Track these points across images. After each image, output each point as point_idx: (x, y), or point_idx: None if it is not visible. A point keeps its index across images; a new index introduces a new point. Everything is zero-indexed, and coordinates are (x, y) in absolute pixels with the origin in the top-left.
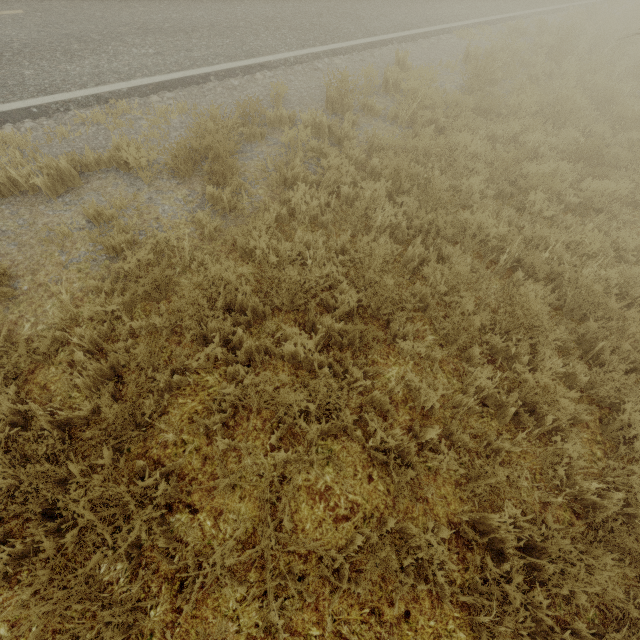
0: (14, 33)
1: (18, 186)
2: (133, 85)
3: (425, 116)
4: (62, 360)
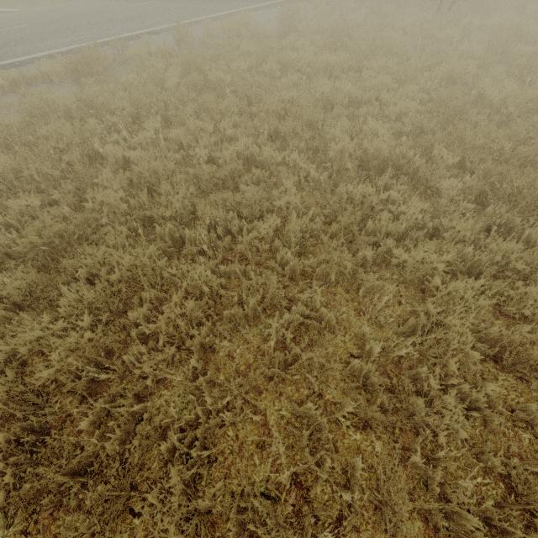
0: (18, 34)
1: None
2: (70, 48)
3: (235, 41)
4: None
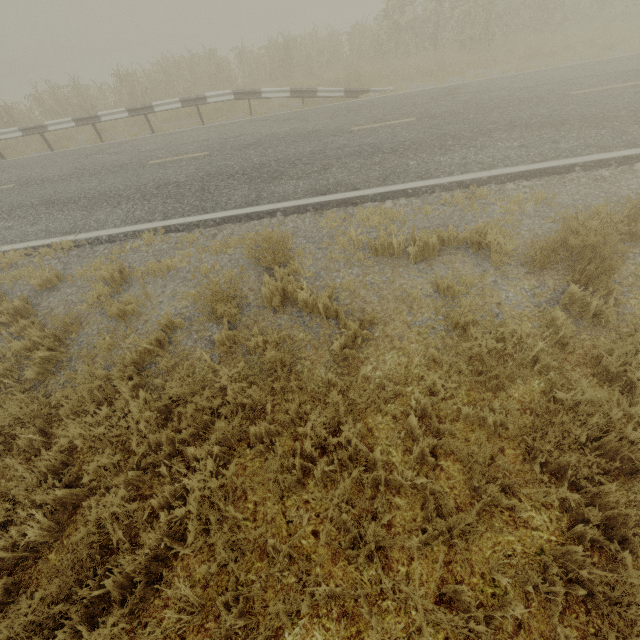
0: (407, 134)
1: (388, 249)
2: (493, 174)
3: None
4: (388, 411)
